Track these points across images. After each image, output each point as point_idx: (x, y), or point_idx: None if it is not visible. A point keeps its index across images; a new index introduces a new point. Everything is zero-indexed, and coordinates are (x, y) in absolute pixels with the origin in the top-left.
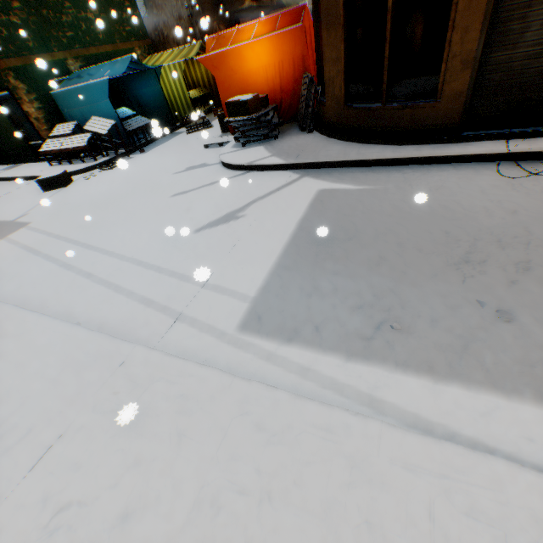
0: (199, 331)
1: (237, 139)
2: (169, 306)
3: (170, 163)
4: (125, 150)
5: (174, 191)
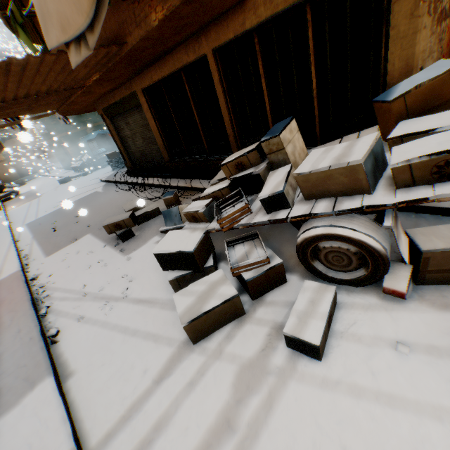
0: (23, 224)
1: (112, 167)
2: (26, 219)
3: (98, 175)
4: (95, 167)
5: (78, 188)
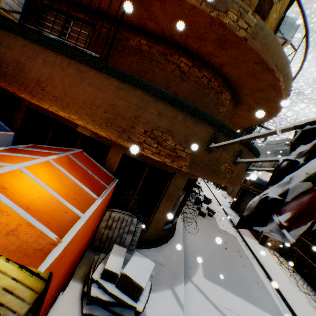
0: None
1: None
2: None
3: None
4: None
5: None
